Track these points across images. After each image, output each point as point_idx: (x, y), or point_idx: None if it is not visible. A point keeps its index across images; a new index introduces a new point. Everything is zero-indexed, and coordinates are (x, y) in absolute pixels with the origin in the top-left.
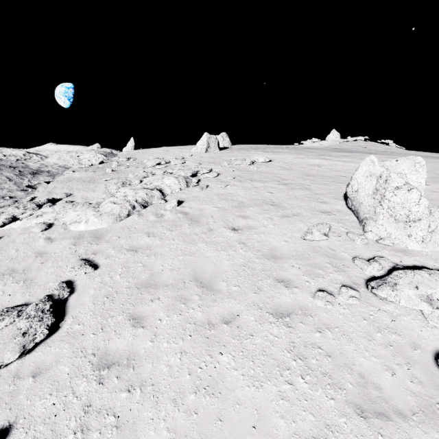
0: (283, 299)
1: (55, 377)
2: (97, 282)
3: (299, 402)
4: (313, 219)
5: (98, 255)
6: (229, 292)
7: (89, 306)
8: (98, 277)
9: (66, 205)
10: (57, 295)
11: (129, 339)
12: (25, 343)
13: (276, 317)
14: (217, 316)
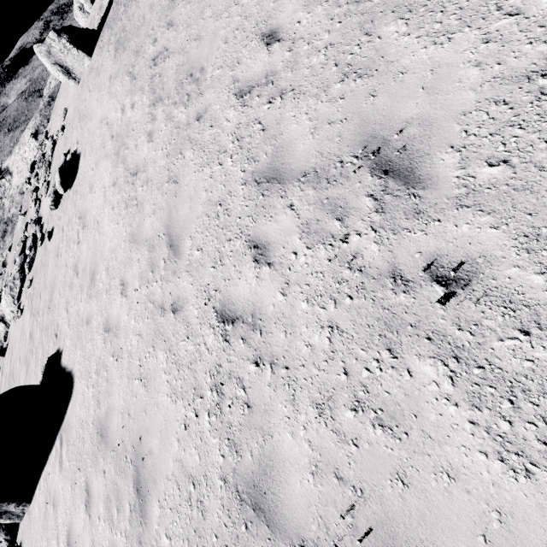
0: None
1: None
2: None
3: None
4: None
5: None
6: None
7: None
8: None
9: None
10: None
11: None
12: None
13: None
14: None
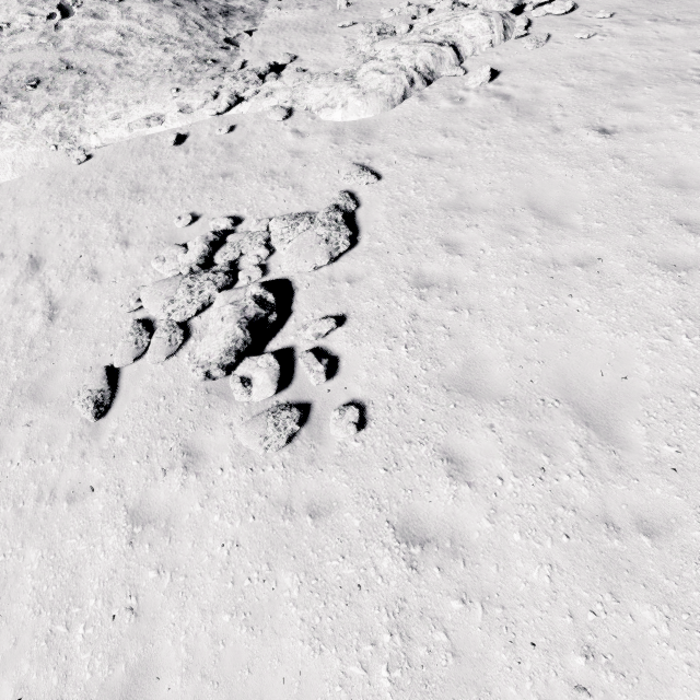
0: (682, 249)
1: (371, 287)
2: (385, 197)
3: (675, 357)
4: None
5: (375, 161)
6: (587, 229)
7: (384, 224)
8: (385, 190)
9: (300, 76)
10: (344, 206)
11: (445, 265)
12: (330, 250)
13: (664, 270)
14: (566, 256)
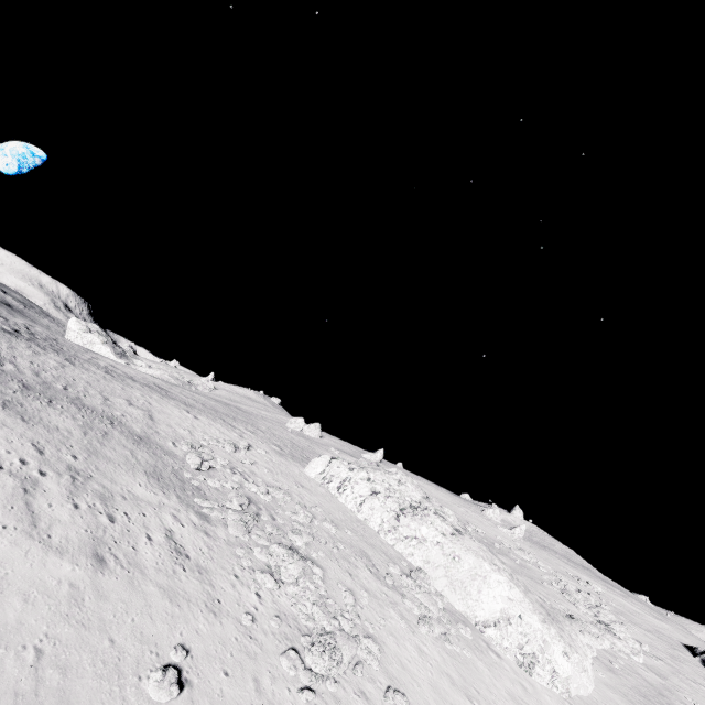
0: None
1: None
2: None
3: None
4: None
5: (683, 692)
6: None
7: None
8: None
9: (598, 628)
10: None
11: None
12: None
13: None
14: None
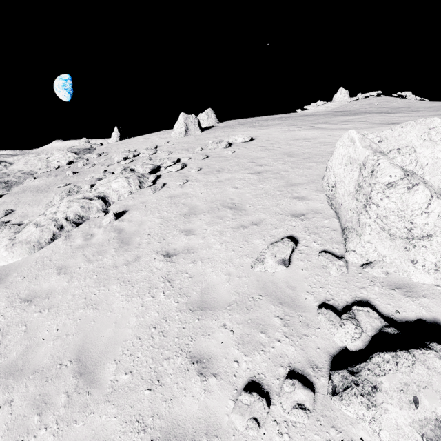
0: (187, 405)
1: None
2: None
3: None
4: (277, 229)
5: None
6: (112, 387)
7: None
8: None
9: None
10: None
11: None
12: None
13: None
14: None
